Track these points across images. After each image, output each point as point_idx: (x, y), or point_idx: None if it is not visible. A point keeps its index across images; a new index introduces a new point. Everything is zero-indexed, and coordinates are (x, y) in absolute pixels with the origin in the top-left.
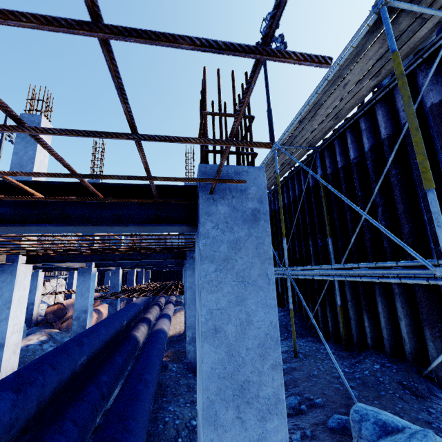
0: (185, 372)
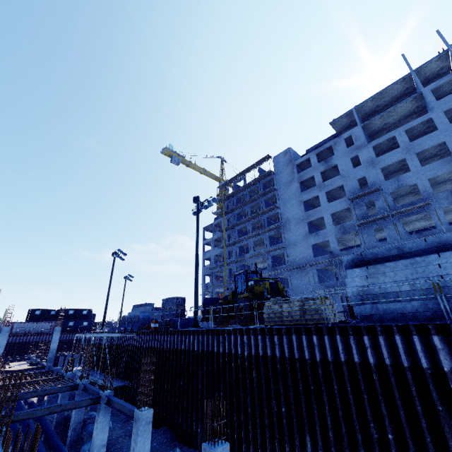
0: None
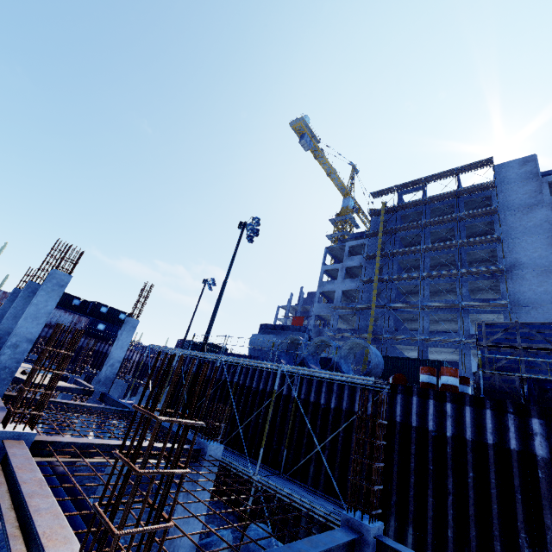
0: None
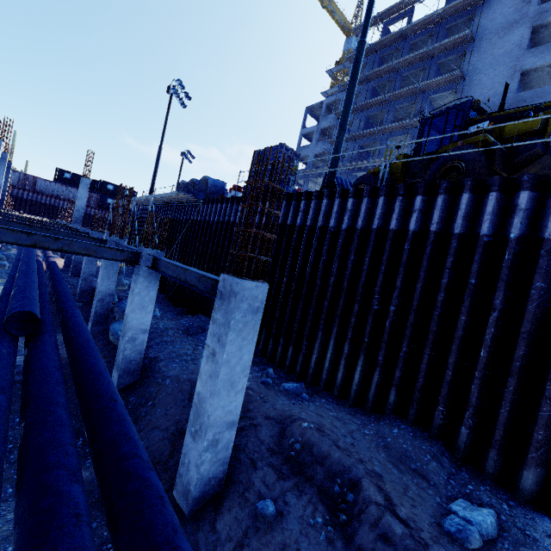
0: (69, 276)
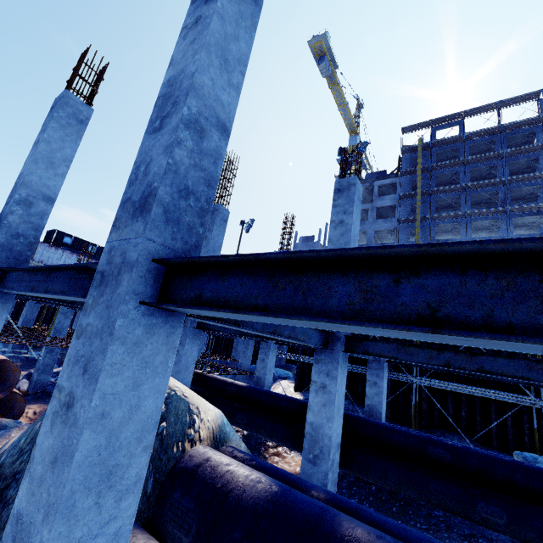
0: None
